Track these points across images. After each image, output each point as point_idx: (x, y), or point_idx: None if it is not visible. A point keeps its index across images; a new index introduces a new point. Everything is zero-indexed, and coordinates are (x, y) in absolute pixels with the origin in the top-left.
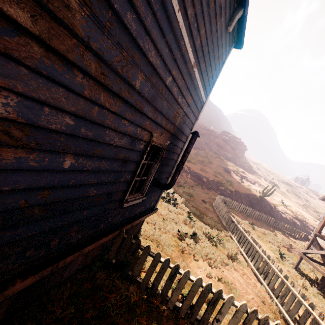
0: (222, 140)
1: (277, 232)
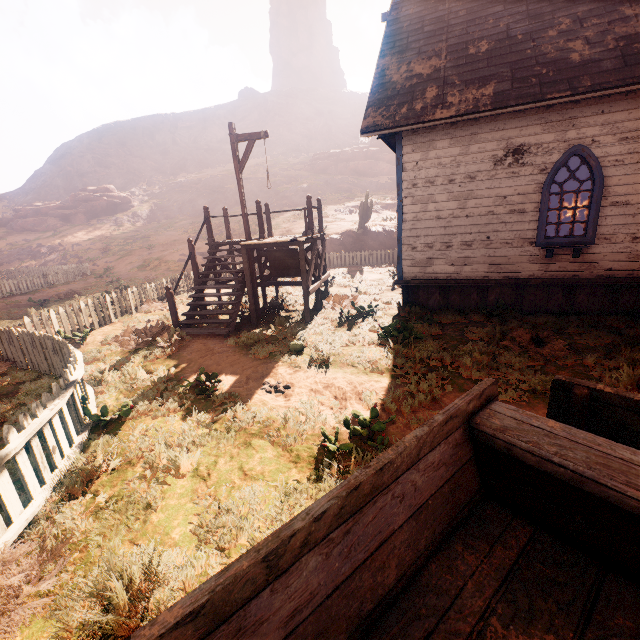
0: (364, 160)
1: (345, 269)
